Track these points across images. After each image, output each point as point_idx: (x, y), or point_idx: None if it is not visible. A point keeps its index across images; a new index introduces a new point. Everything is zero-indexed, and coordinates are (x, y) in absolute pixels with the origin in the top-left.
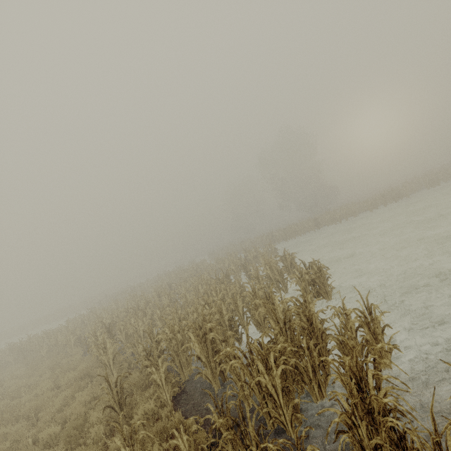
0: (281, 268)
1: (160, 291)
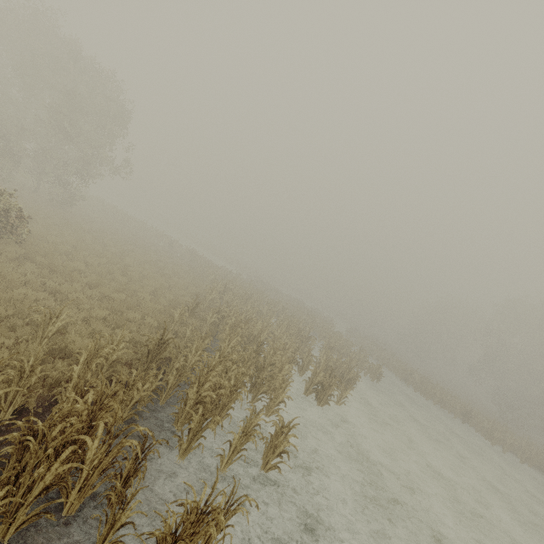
0: (330, 367)
1: (271, 303)
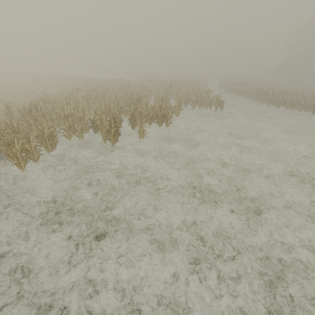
0: (135, 113)
1: (124, 87)
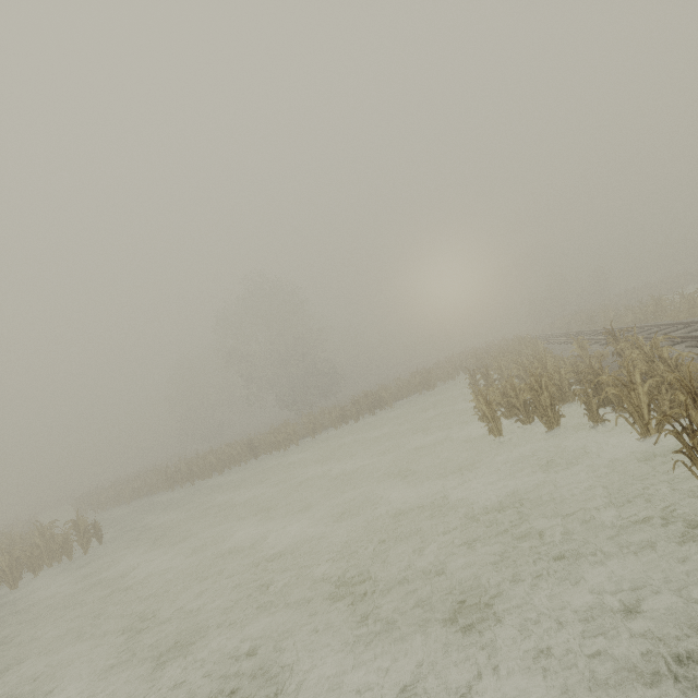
0: None
1: None
